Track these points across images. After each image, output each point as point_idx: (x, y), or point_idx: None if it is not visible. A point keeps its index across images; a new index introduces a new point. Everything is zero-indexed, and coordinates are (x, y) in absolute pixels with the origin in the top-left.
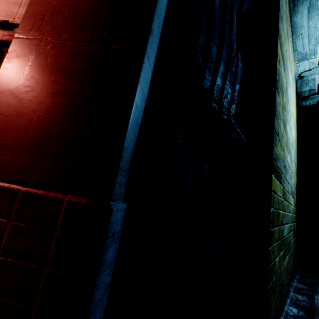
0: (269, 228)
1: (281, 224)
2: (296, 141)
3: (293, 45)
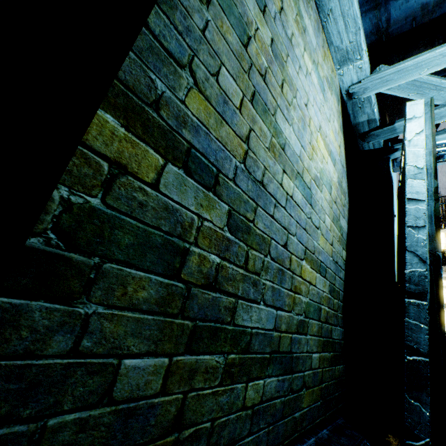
0: (29, 236)
1: (216, 287)
2: (348, 194)
3: (325, 33)
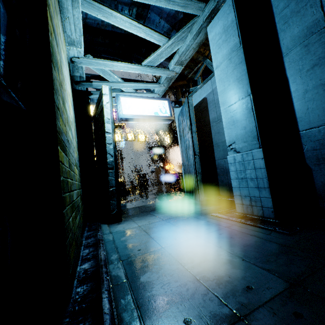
0: (62, 194)
1: (71, 190)
2: (75, 120)
3: (62, 24)
